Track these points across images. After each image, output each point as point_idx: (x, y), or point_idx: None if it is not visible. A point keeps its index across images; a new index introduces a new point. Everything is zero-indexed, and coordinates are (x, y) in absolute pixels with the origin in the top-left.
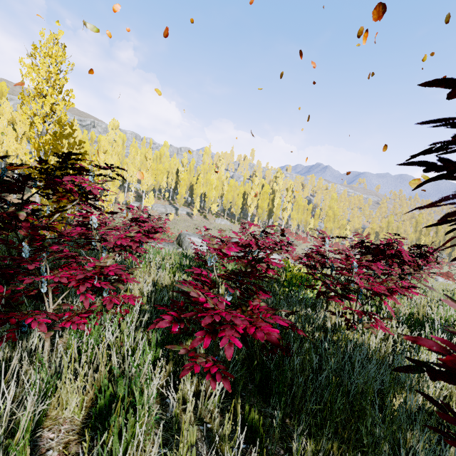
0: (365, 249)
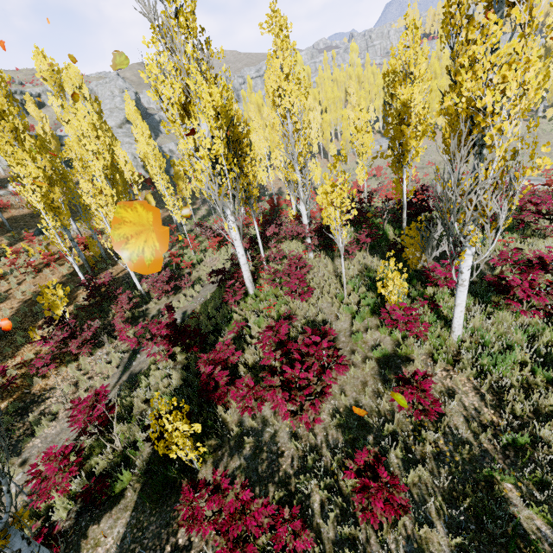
0: None
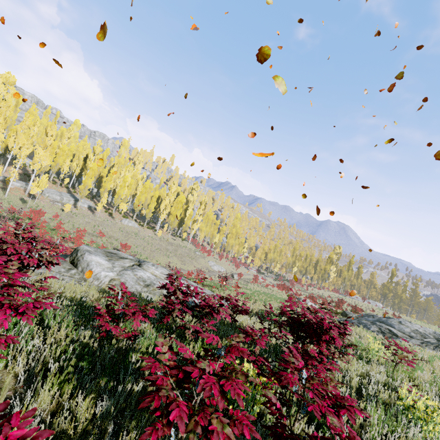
0: (299, 325)
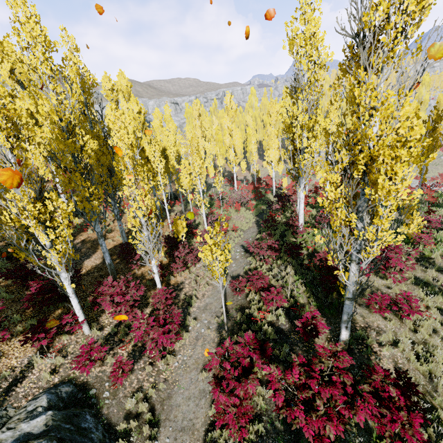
0: None
